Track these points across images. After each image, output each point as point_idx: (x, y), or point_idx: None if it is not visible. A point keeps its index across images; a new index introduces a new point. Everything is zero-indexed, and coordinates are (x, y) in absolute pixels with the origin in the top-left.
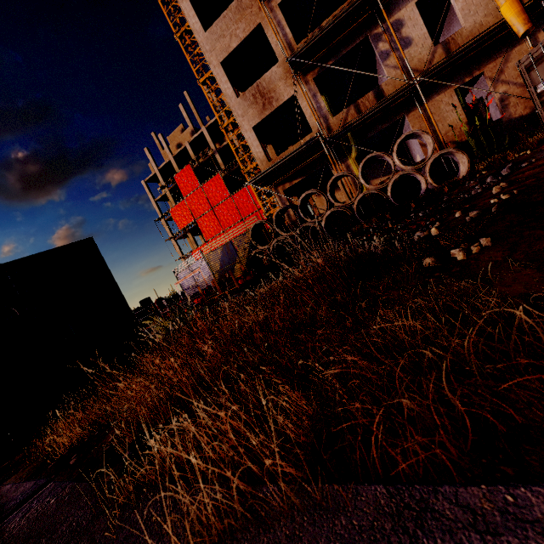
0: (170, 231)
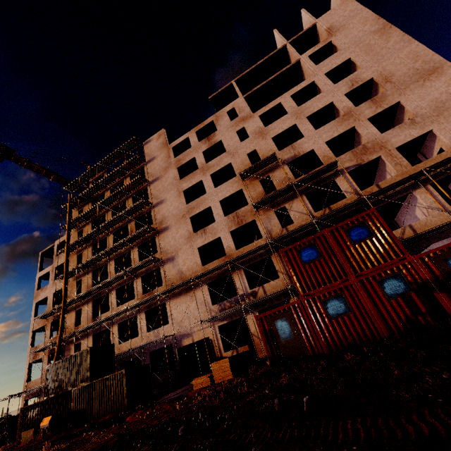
0: None
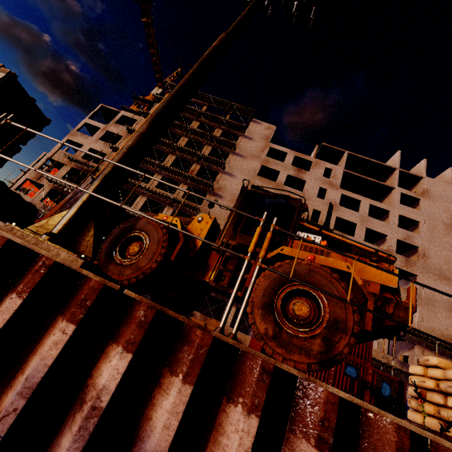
0: (17, 180)
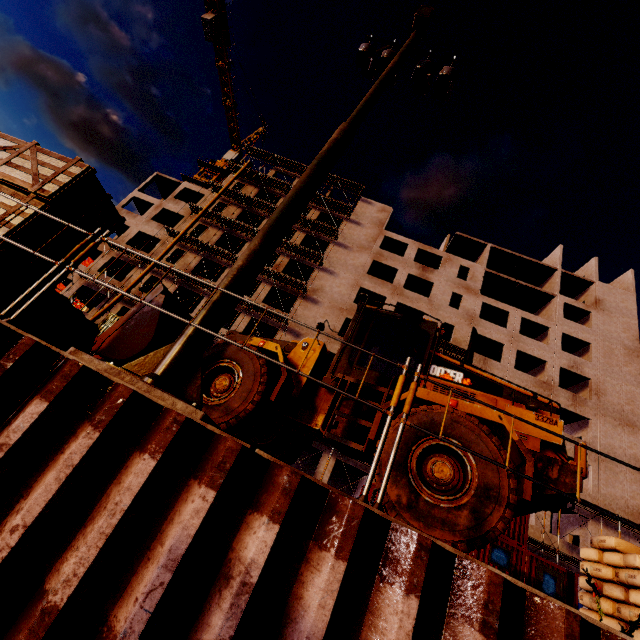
0: None
